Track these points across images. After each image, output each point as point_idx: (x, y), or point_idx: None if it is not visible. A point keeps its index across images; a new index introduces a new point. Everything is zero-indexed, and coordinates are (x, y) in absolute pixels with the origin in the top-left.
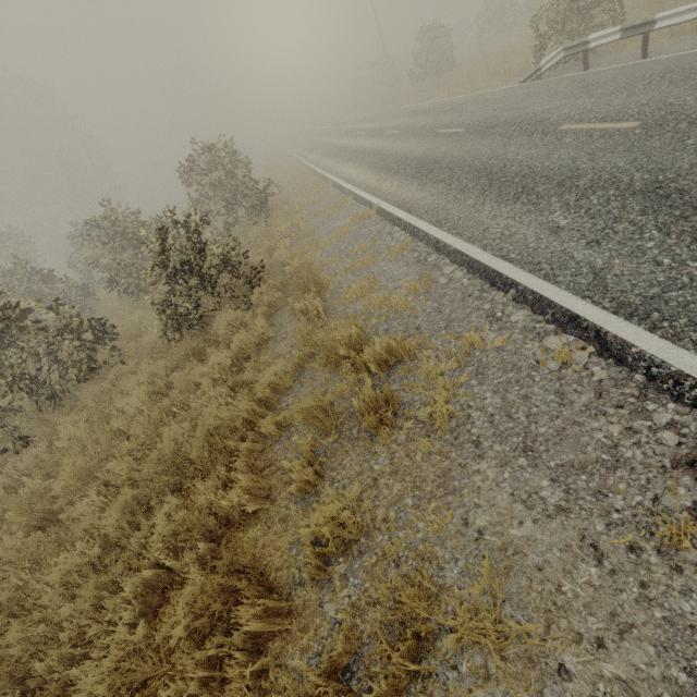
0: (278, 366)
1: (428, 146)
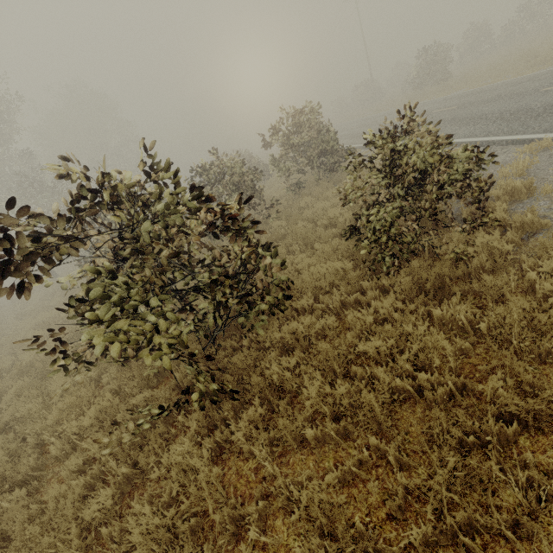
0: None
1: None
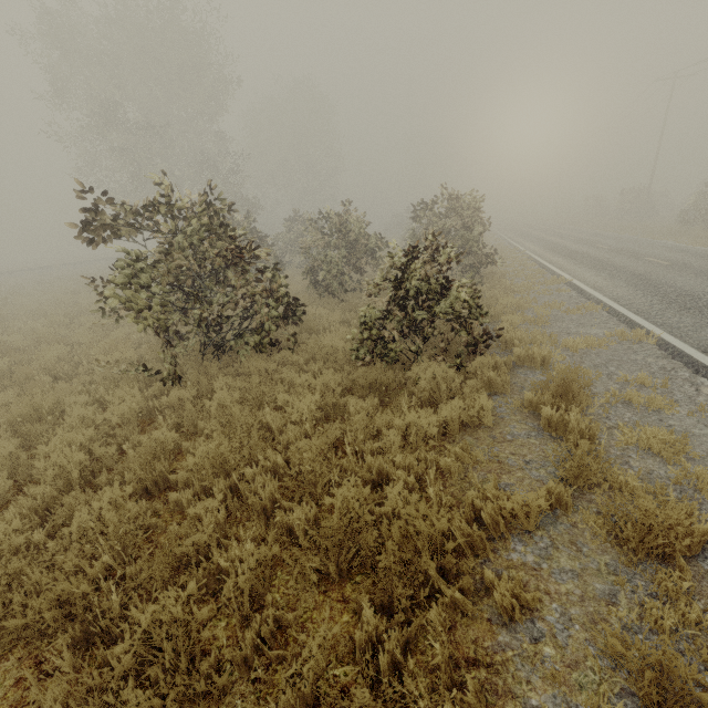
0: (540, 499)
1: None
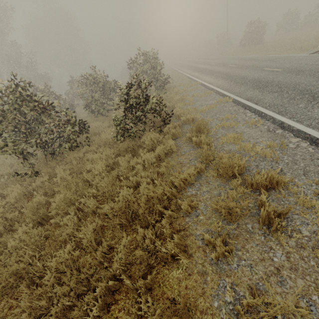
0: (192, 171)
1: (259, 74)
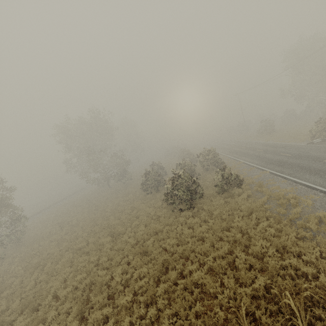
0: (265, 197)
1: (279, 157)
